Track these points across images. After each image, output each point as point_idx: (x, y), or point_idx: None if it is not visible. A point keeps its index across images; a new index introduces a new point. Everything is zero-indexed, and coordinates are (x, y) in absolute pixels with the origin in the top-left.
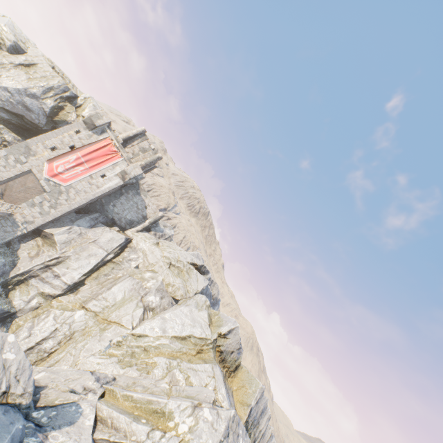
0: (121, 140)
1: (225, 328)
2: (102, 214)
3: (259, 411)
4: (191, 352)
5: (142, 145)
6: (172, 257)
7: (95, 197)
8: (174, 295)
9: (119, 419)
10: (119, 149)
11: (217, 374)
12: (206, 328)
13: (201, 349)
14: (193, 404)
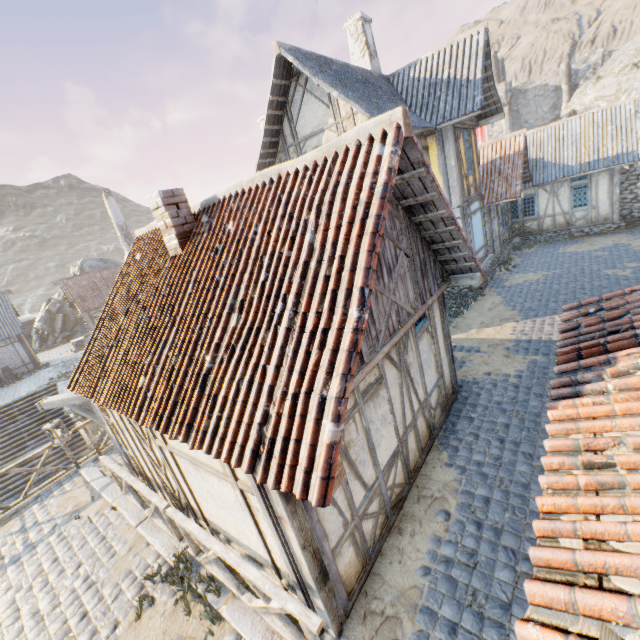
0: None
1: None
2: None
3: None
4: None
5: None
6: (627, 61)
7: None
8: None
9: None
10: None
11: None
12: None
13: None
14: None
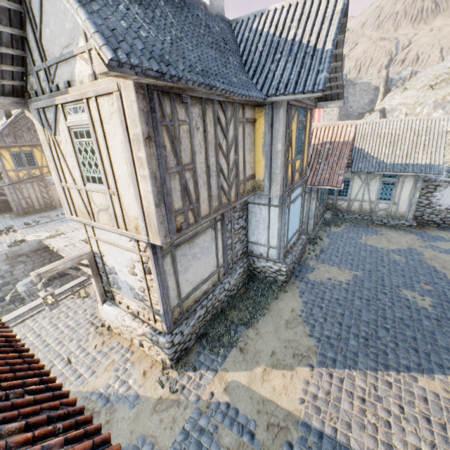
0: None
1: None
2: (350, 119)
3: None
4: None
5: None
6: (427, 82)
7: (337, 116)
8: None
9: None
10: None
11: None
12: None
13: None
14: None
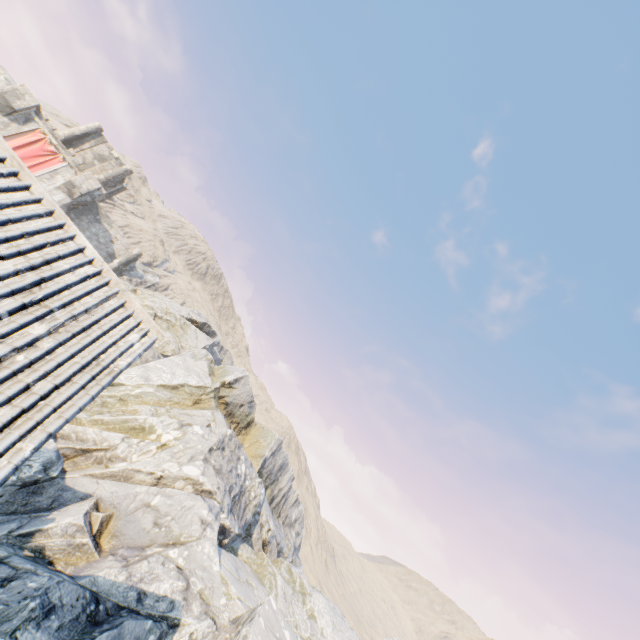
0: (61, 136)
1: (231, 377)
2: None
3: (276, 465)
4: (186, 403)
5: (98, 150)
6: (158, 307)
7: None
8: (163, 351)
9: (86, 431)
10: (59, 150)
11: (218, 418)
12: (206, 377)
13: (199, 399)
14: (181, 423)
